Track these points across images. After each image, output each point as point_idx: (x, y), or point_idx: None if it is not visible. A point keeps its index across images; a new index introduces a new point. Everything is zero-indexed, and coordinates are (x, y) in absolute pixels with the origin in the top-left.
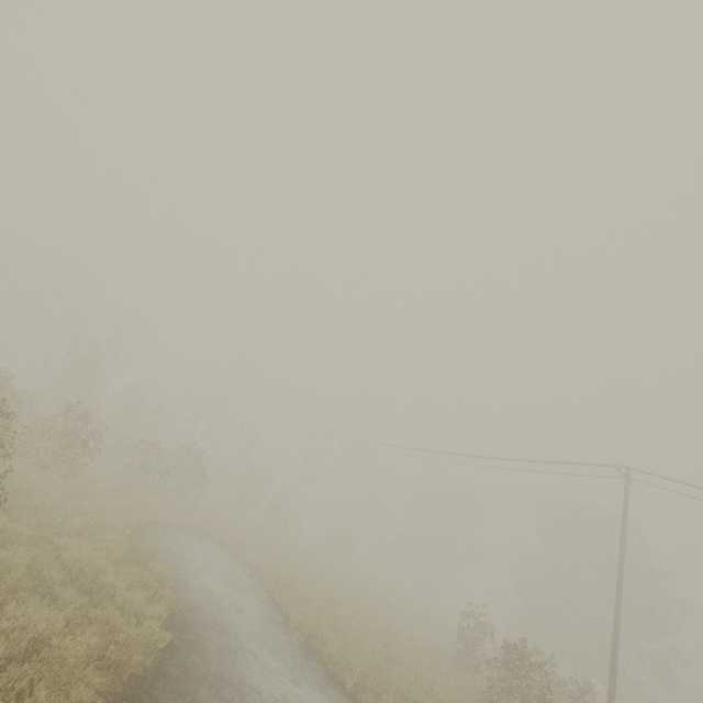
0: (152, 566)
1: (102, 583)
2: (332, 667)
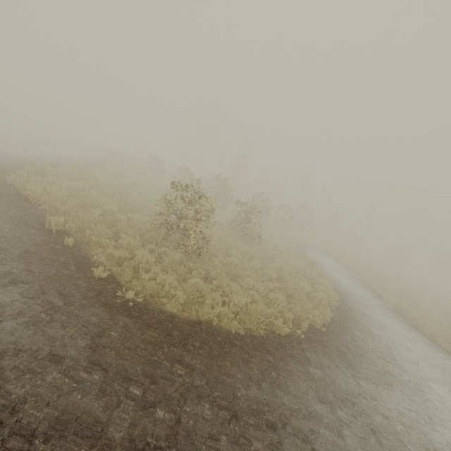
0: (317, 267)
1: (307, 274)
2: (413, 322)
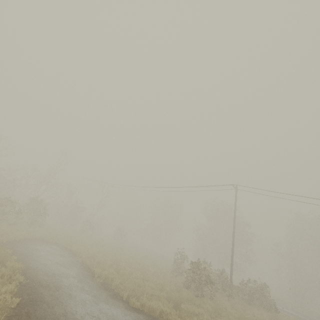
0: (7, 264)
1: None
2: (116, 290)
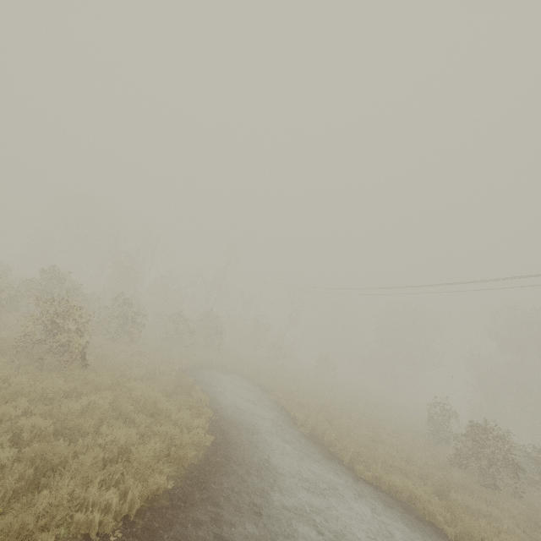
0: (192, 394)
1: (161, 409)
2: (332, 448)
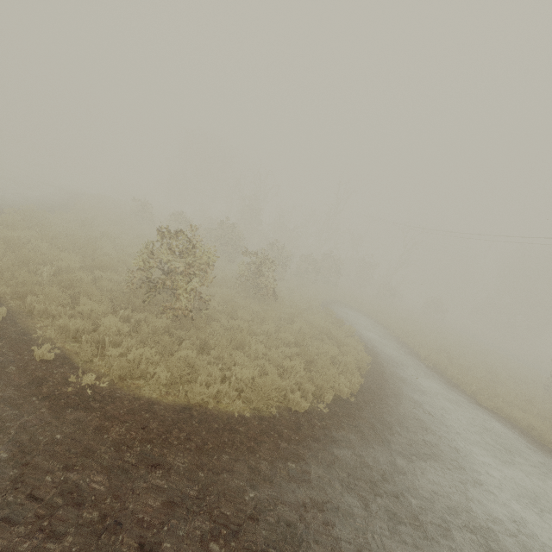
0: (345, 326)
1: (333, 335)
2: (454, 381)
